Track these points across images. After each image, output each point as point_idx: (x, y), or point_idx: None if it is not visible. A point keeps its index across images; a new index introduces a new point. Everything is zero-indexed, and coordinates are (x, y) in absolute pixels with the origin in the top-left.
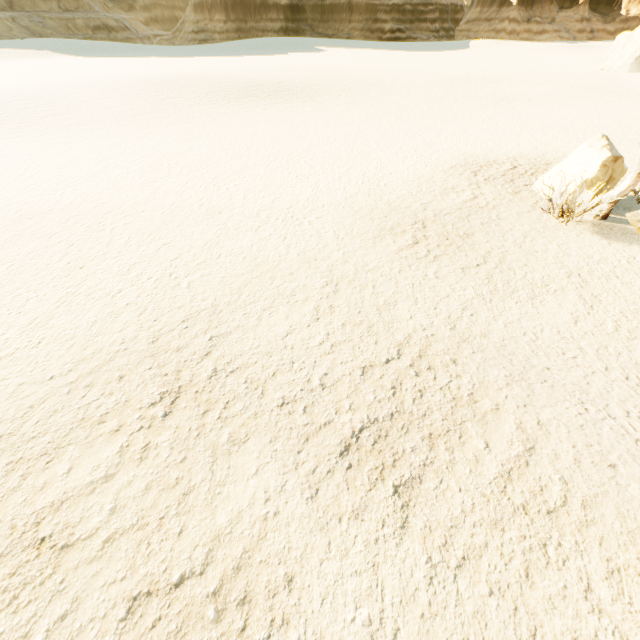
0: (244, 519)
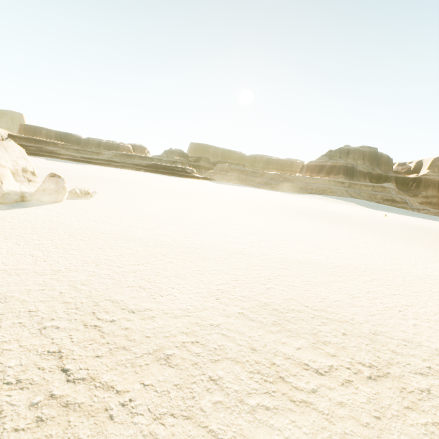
0: None
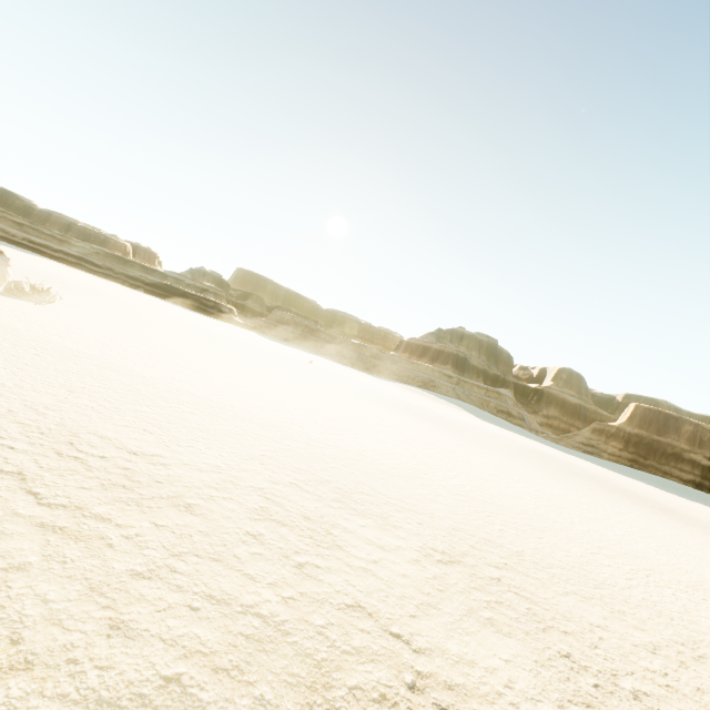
0: (475, 669)
